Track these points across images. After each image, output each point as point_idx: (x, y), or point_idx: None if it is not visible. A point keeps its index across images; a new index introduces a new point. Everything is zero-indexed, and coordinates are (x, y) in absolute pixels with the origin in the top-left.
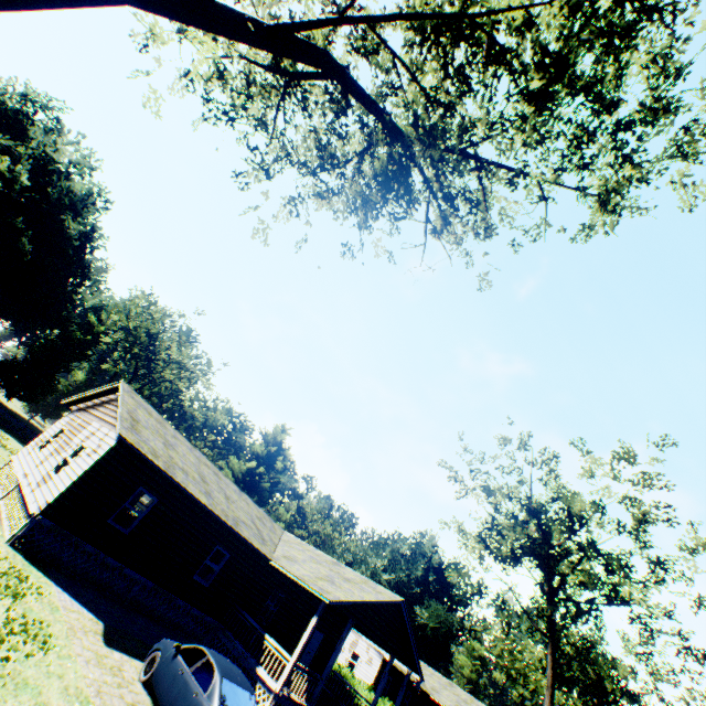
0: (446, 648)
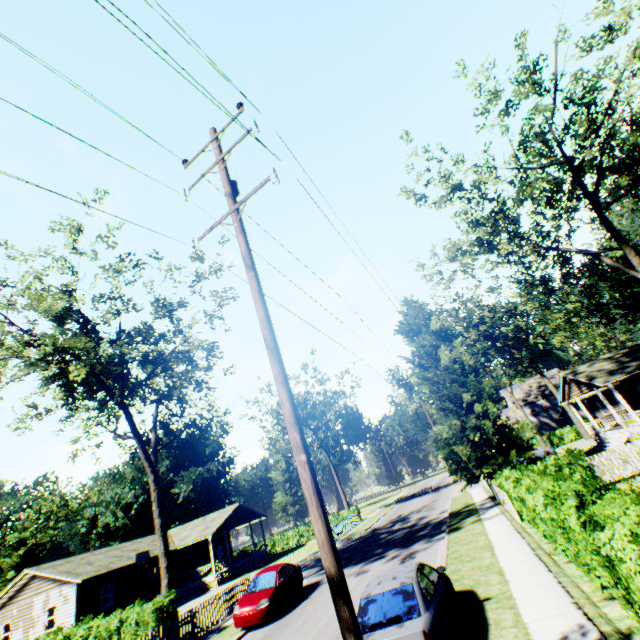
0: (215, 491)
